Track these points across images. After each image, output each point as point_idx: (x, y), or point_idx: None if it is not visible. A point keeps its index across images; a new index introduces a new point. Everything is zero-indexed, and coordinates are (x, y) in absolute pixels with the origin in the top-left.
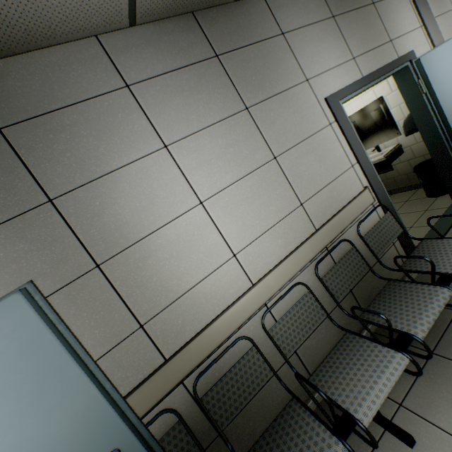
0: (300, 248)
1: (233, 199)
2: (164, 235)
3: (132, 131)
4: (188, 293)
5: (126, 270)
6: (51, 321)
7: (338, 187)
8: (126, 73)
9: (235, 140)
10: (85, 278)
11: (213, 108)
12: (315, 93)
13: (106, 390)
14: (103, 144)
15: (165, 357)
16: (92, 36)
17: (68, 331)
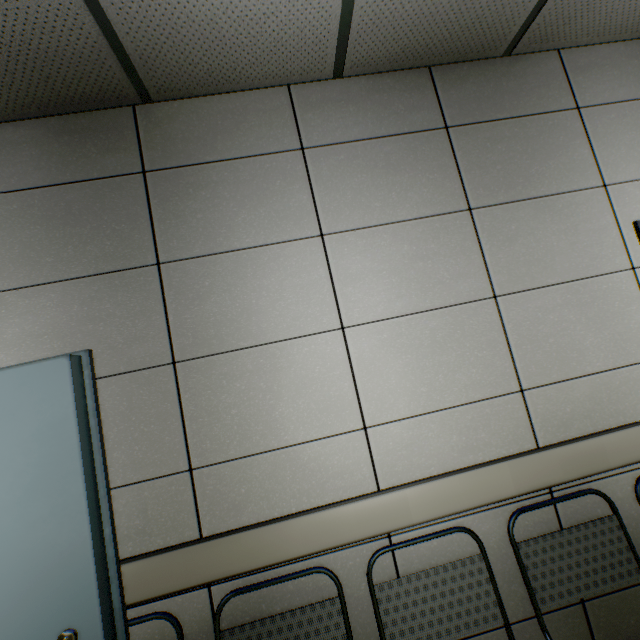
0: (491, 466)
1: (395, 339)
2: (272, 355)
3: (285, 205)
4: (272, 454)
5: (203, 383)
6: (86, 409)
7: (615, 386)
8: (307, 133)
9: (432, 251)
10: (153, 372)
11: (413, 198)
12: (614, 209)
13: (102, 536)
14: (243, 213)
15: (202, 533)
16: (283, 85)
17: (97, 430)
